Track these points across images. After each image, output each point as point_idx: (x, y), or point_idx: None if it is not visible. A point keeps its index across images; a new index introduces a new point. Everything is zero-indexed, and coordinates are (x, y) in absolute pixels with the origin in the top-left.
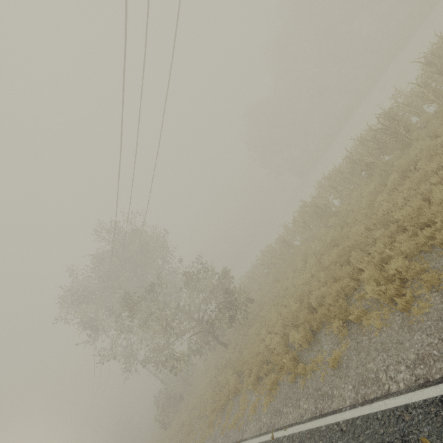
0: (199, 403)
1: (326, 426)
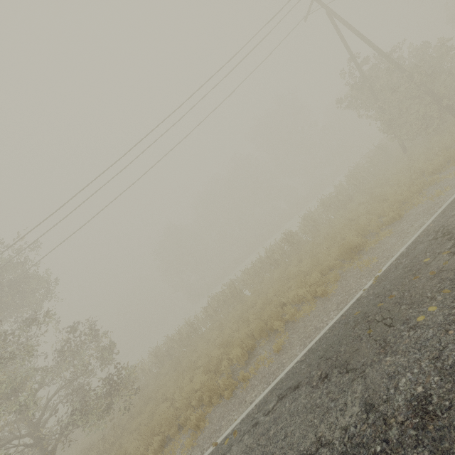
0: None
1: (286, 373)
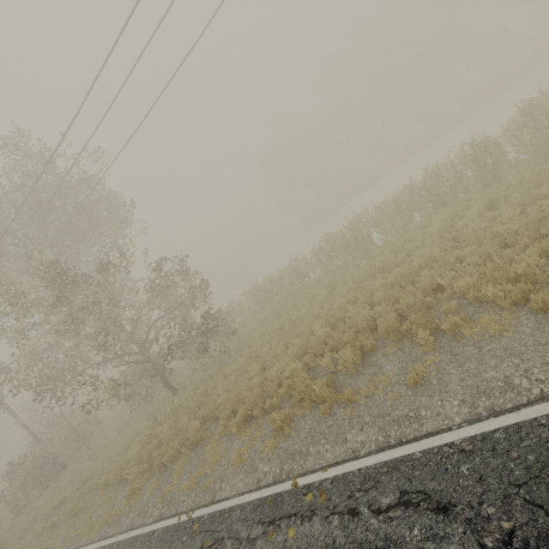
0: (113, 465)
1: (424, 452)
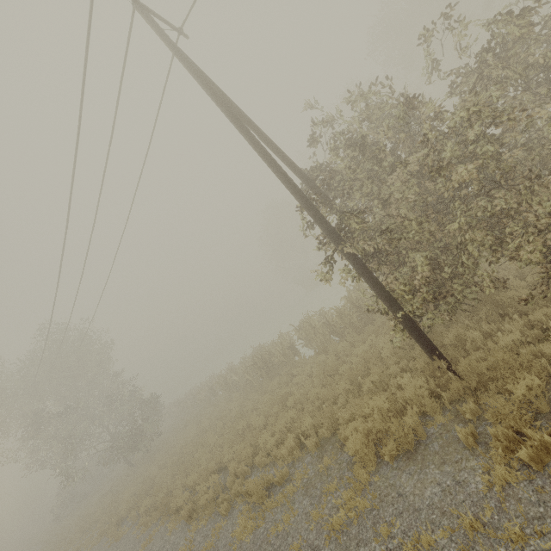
0: (79, 517)
1: None
